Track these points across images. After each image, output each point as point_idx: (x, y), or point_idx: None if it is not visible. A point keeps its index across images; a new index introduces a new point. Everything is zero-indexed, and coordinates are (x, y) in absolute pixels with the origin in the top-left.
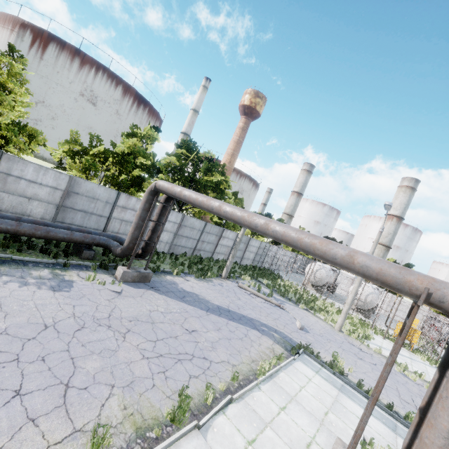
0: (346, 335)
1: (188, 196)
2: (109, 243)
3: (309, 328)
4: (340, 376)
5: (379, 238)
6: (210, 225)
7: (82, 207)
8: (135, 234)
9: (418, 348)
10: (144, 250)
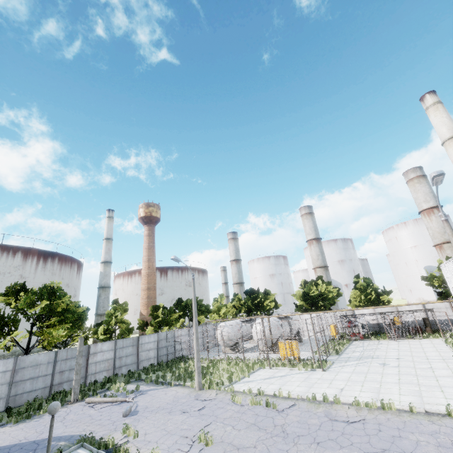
0: (204, 391)
1: None
2: None
3: (146, 408)
4: (101, 452)
5: (193, 284)
6: (65, 350)
7: None
8: None
9: (307, 358)
10: None
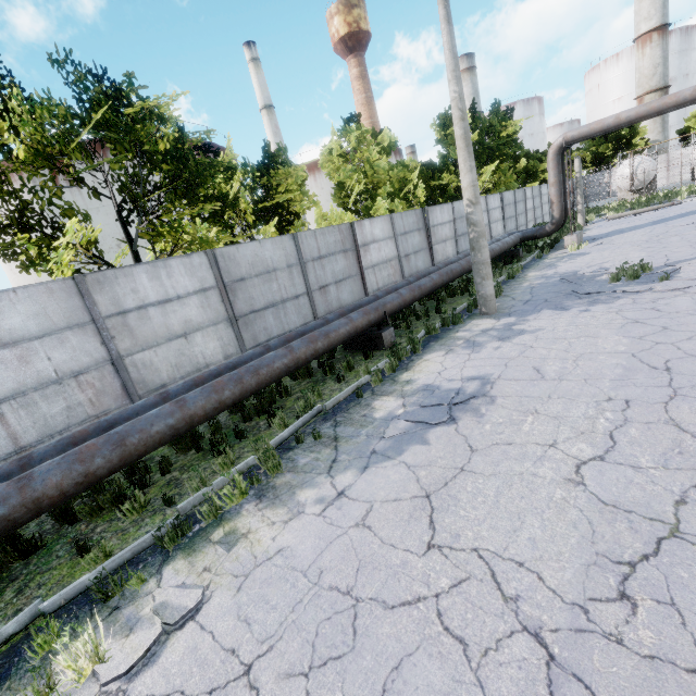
0: None
1: (634, 115)
2: (526, 233)
3: None
4: None
5: None
6: (516, 192)
7: (460, 231)
8: (562, 201)
9: None
10: (565, 216)
